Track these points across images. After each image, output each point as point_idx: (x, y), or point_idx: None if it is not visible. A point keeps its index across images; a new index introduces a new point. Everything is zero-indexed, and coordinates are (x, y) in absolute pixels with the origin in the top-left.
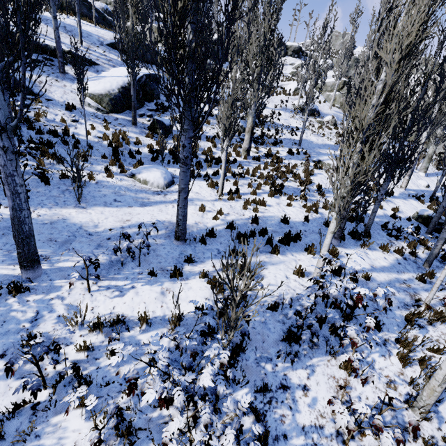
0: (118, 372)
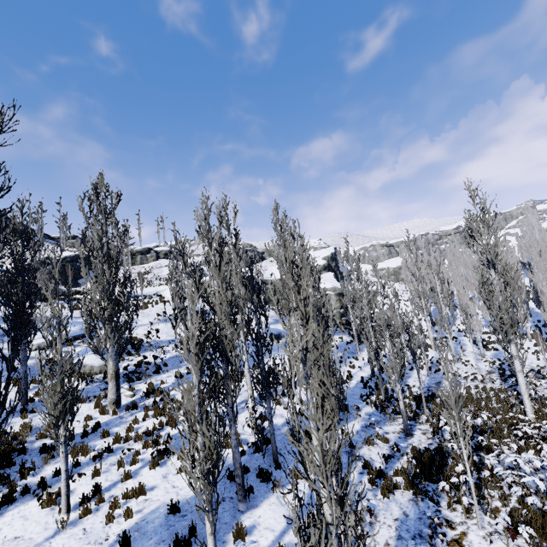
0: None
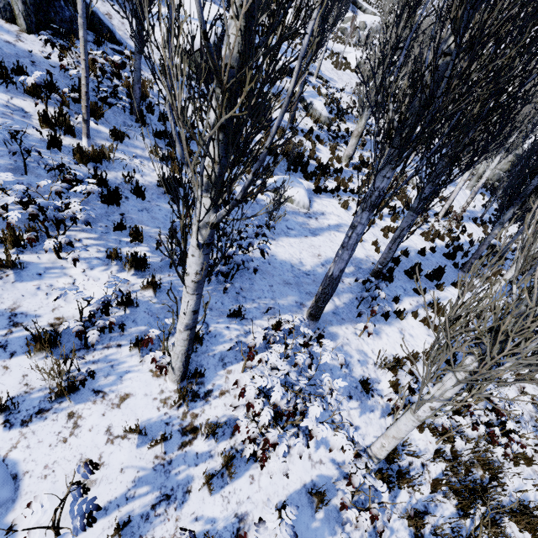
0: (492, 400)
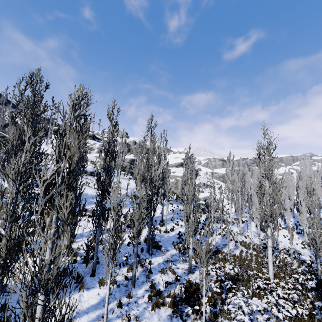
0: None
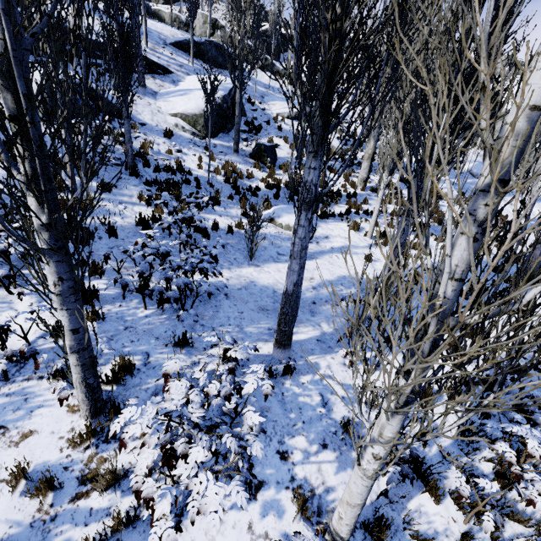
0: (530, 454)
